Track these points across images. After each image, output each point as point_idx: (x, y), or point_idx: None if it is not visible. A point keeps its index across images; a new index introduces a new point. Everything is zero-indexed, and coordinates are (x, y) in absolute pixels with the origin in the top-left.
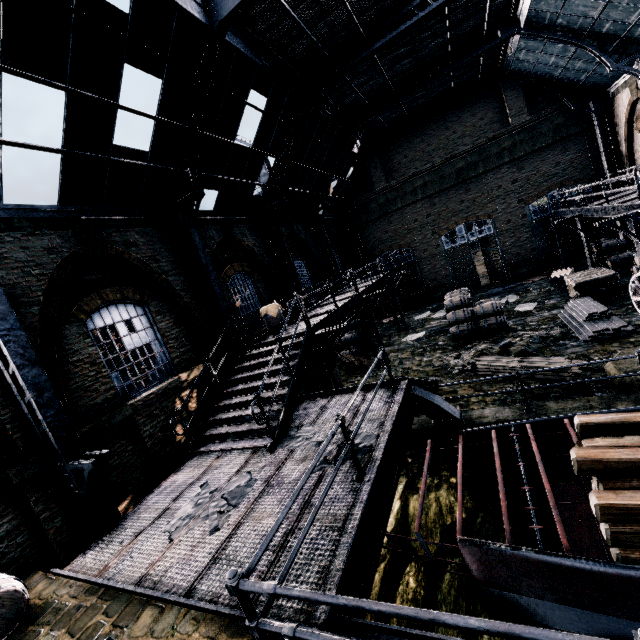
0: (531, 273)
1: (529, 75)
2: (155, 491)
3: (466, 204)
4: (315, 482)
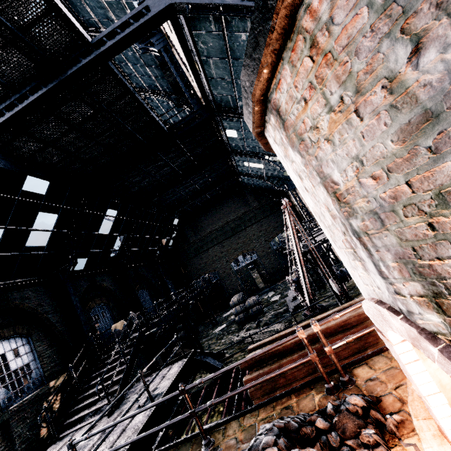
0: (282, 277)
1: (252, 187)
2: None
3: (240, 244)
4: (130, 420)
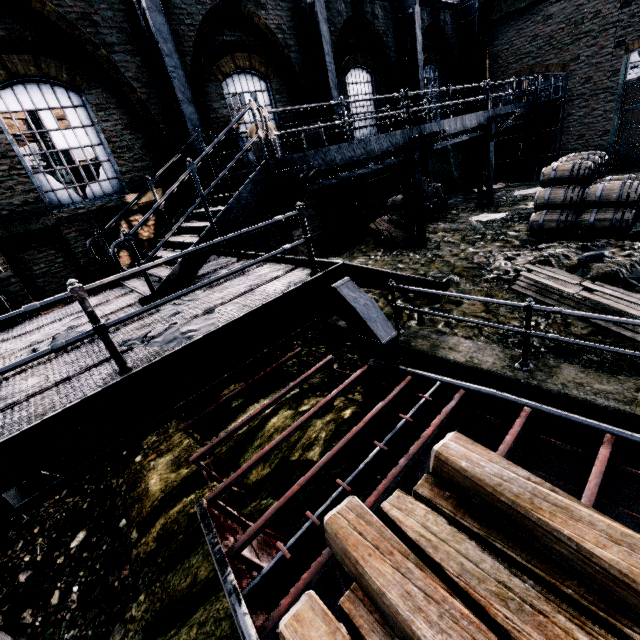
0: None
1: None
2: (62, 308)
3: None
4: (105, 358)
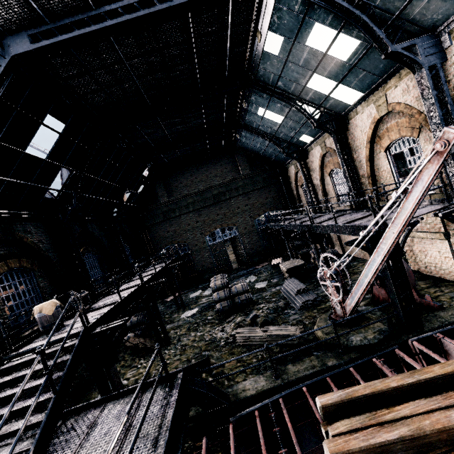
0: (261, 260)
1: (248, 150)
2: None
3: (220, 216)
4: None
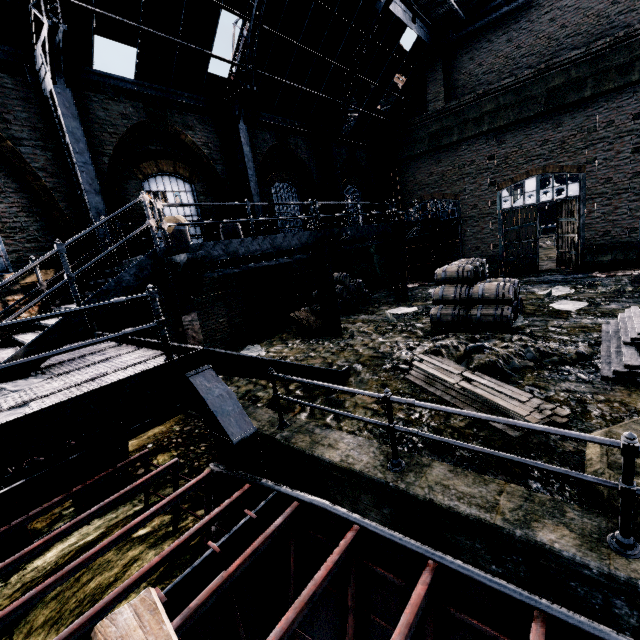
0: (617, 264)
1: None
2: None
3: (550, 146)
4: None
